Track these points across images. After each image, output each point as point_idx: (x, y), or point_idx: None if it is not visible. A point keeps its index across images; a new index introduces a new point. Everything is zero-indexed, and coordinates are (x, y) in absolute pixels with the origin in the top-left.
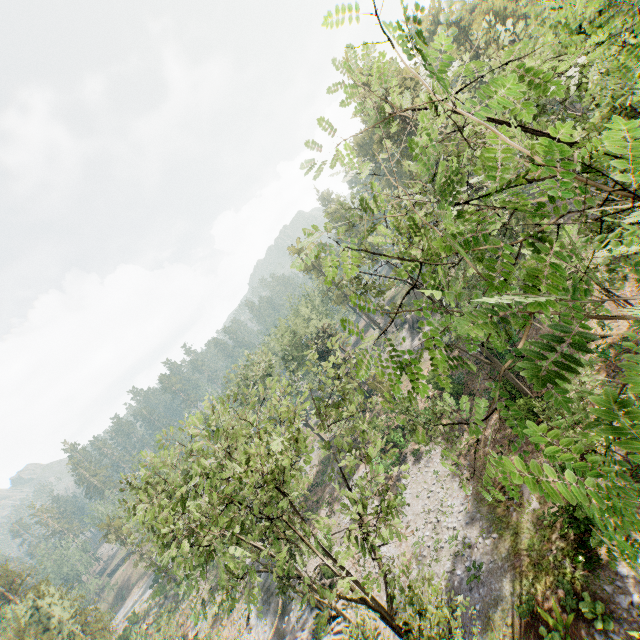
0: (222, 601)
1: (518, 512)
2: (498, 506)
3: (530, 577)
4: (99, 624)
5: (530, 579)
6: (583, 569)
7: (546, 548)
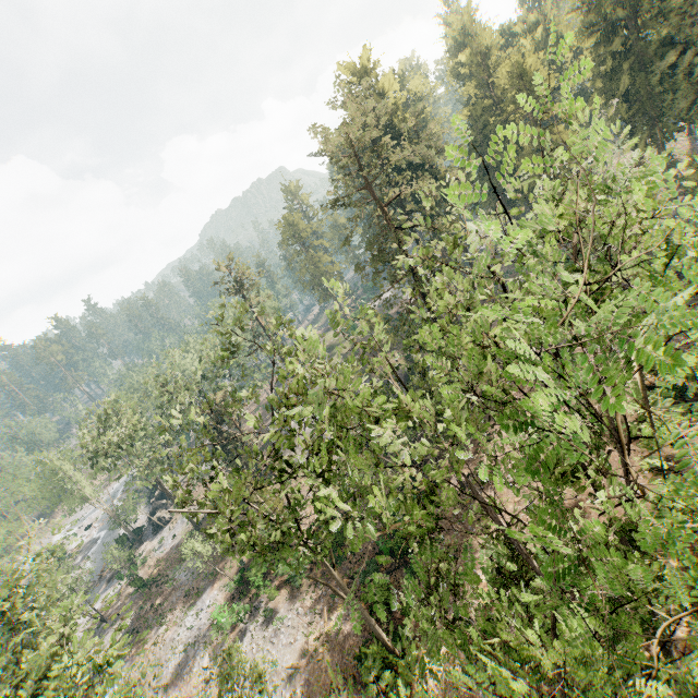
0: None
1: None
2: None
3: None
4: None
5: None
6: None
7: None
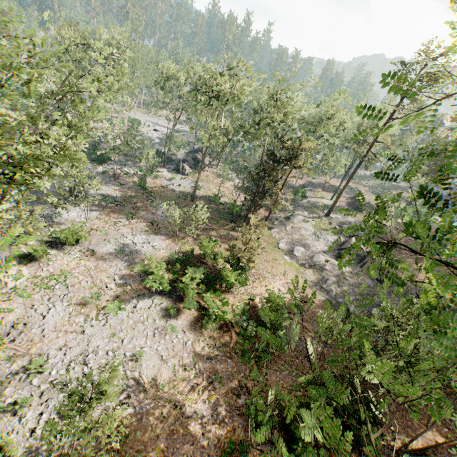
0: None
1: None
2: None
3: None
4: None
5: None
6: None
7: None
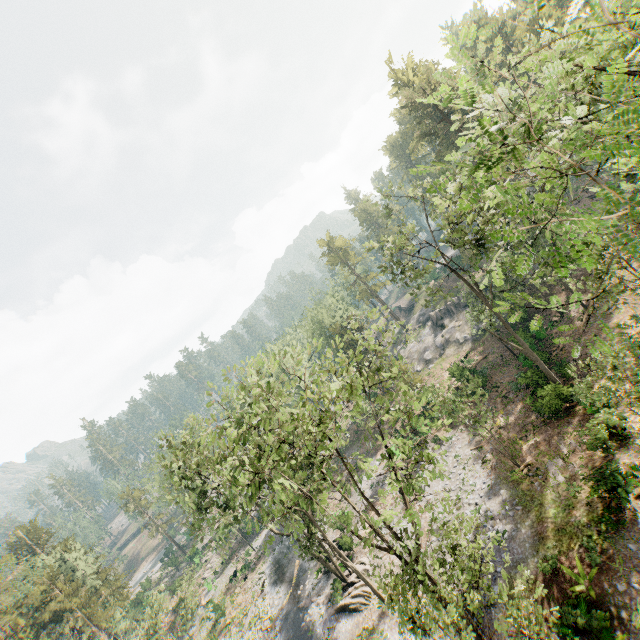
0: (236, 571)
1: (543, 486)
2: (522, 482)
3: (553, 541)
4: (118, 583)
5: (553, 542)
6: (607, 531)
7: (571, 515)
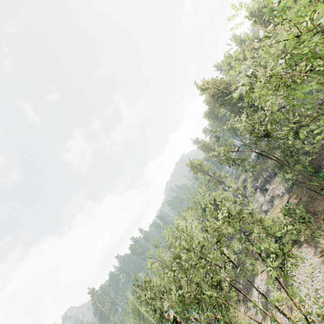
0: None
1: None
2: None
3: None
4: None
5: None
6: None
7: None
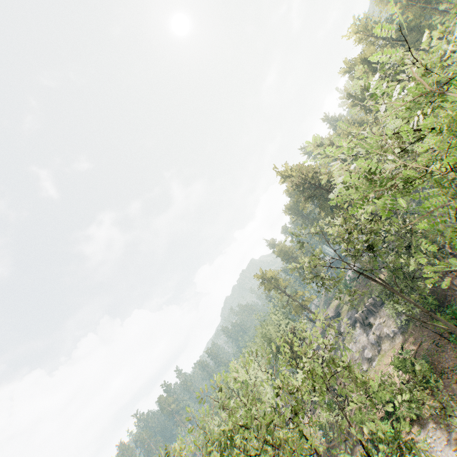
0: None
1: None
2: None
3: None
4: None
5: None
6: None
7: None
